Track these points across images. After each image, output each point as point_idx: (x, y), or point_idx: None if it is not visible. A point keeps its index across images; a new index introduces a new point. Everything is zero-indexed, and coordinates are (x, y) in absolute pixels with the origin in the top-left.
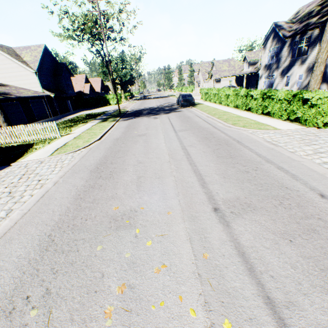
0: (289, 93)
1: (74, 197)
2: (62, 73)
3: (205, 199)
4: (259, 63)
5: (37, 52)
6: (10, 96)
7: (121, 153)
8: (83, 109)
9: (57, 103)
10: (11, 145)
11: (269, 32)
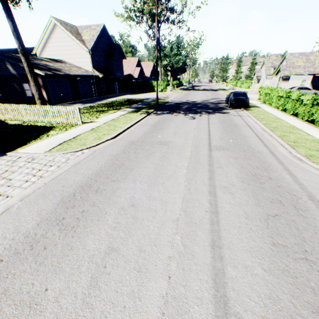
0: None
1: None
2: (114, 54)
3: None
4: None
5: (95, 31)
6: (59, 72)
7: (120, 172)
8: (128, 93)
9: (104, 84)
10: (36, 124)
11: None
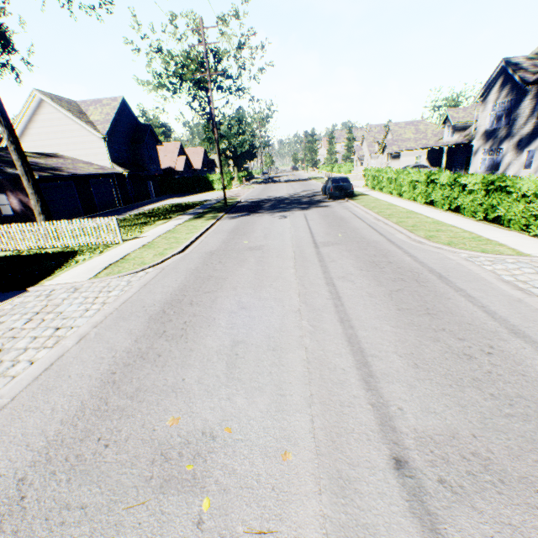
0: None
1: (103, 378)
2: (144, 139)
3: (373, 424)
4: (472, 127)
5: (111, 107)
6: (61, 172)
7: (212, 283)
8: (171, 196)
9: (132, 185)
10: (44, 251)
11: (495, 75)
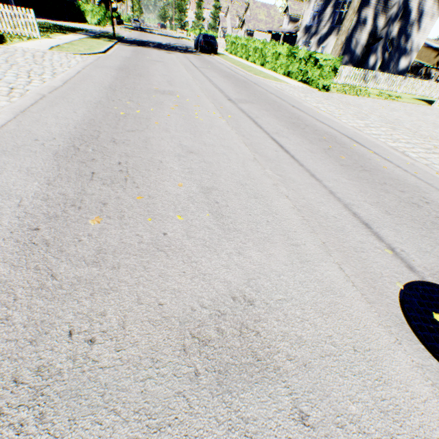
0: (308, 53)
1: (113, 79)
2: None
3: (223, 97)
4: (300, 21)
5: None
6: None
7: (141, 67)
8: (38, 17)
9: None
10: None
11: None
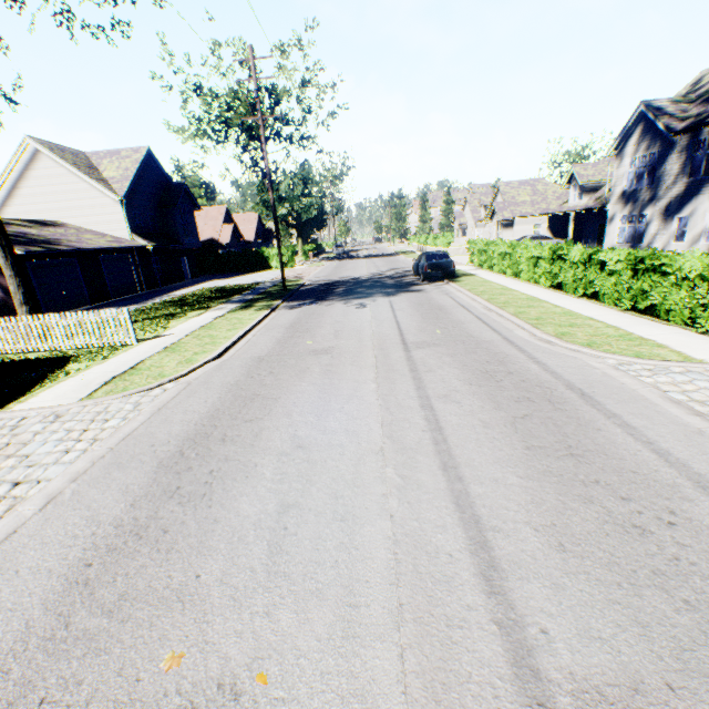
0: None
1: (69, 574)
2: (176, 202)
3: (502, 663)
4: (606, 188)
5: (131, 160)
6: (58, 246)
7: (257, 405)
8: (213, 277)
9: (160, 263)
10: (24, 357)
11: (632, 122)
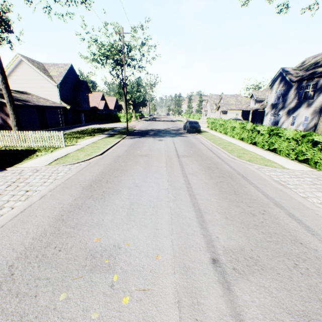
0: (297, 133)
1: (56, 217)
2: (81, 89)
3: (203, 243)
4: (265, 101)
5: (63, 69)
6: (29, 103)
7: (119, 172)
8: (94, 123)
9: (71, 115)
10: (15, 148)
11: (277, 75)
